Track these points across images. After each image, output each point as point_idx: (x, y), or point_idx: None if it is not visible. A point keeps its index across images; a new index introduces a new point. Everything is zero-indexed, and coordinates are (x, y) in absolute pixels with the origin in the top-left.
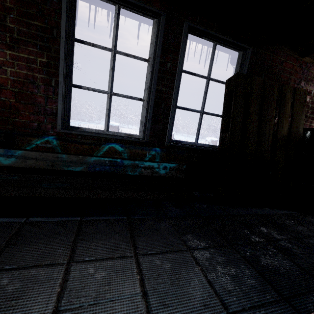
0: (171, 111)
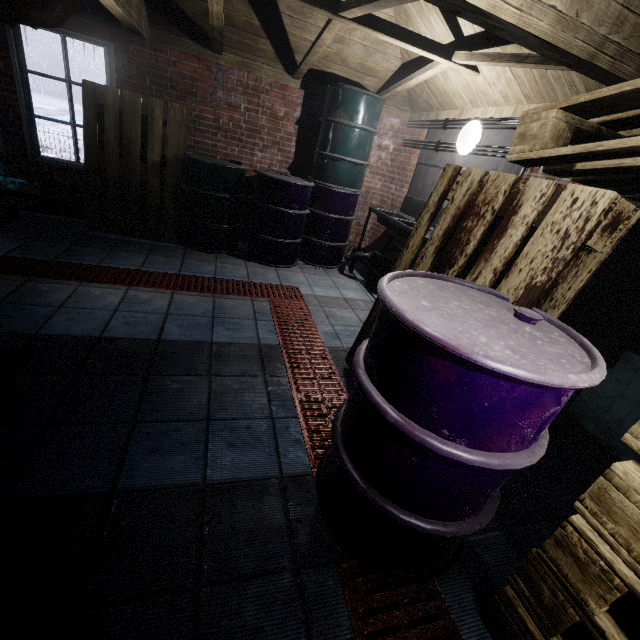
0: (22, 121)
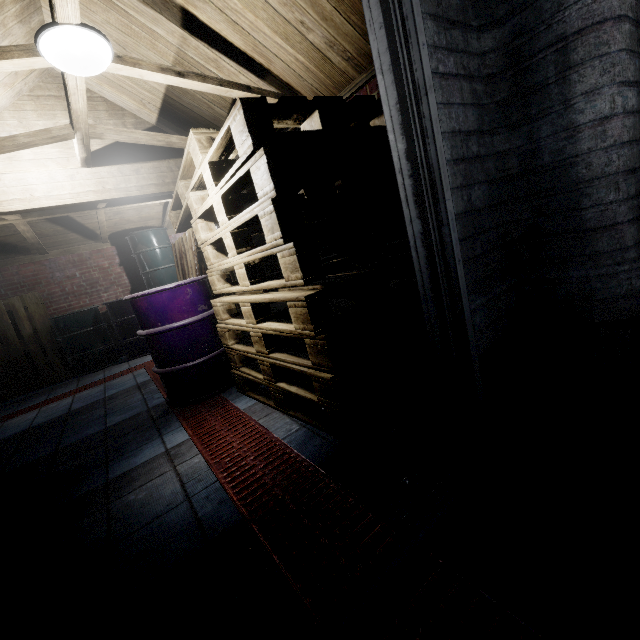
0: None
